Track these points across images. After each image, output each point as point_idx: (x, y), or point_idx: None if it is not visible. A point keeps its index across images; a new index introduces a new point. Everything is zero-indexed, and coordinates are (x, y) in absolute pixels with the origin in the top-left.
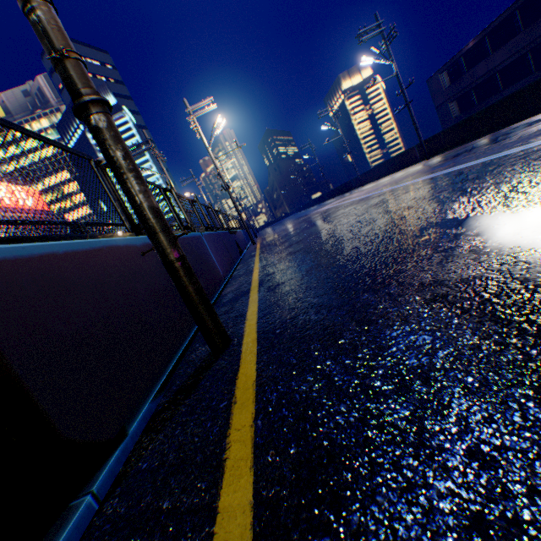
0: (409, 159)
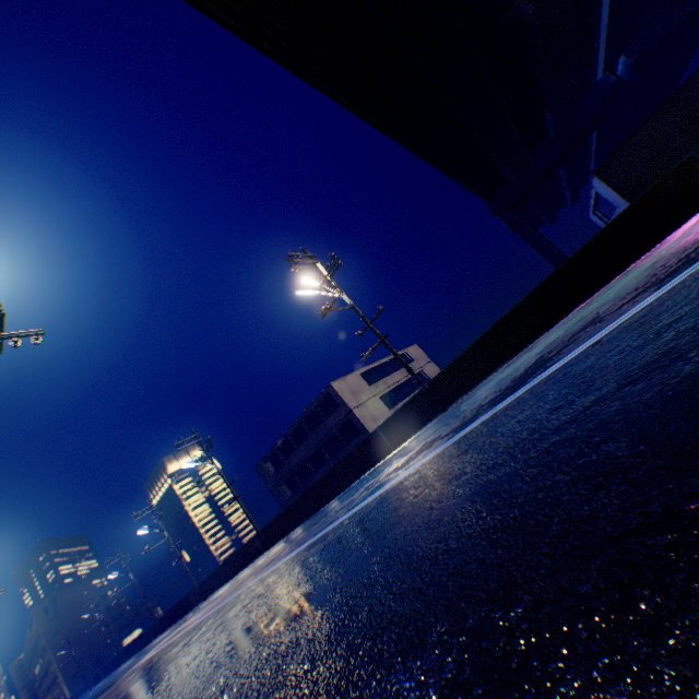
0: (253, 550)
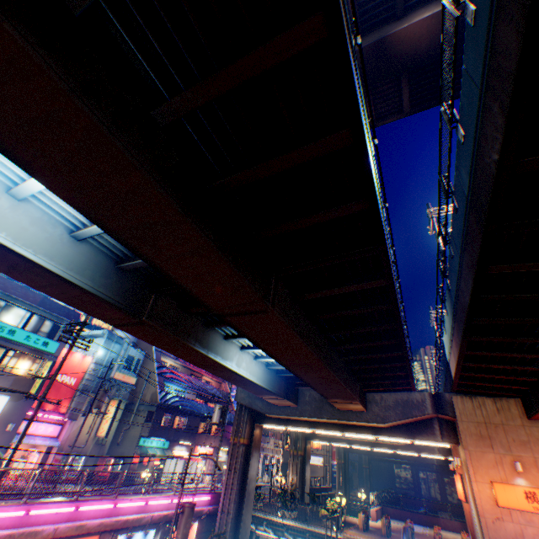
0: None
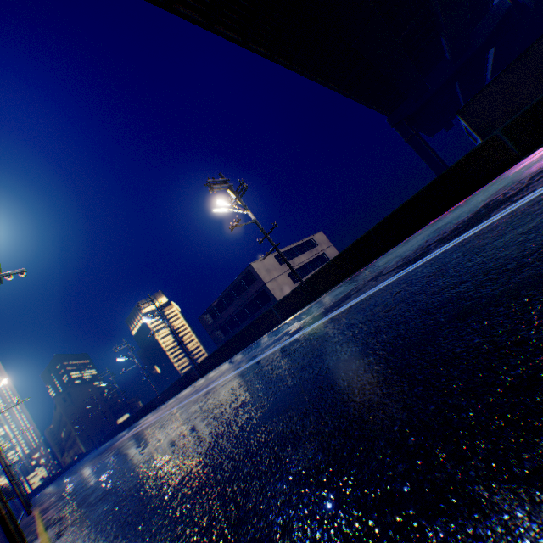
0: (193, 376)
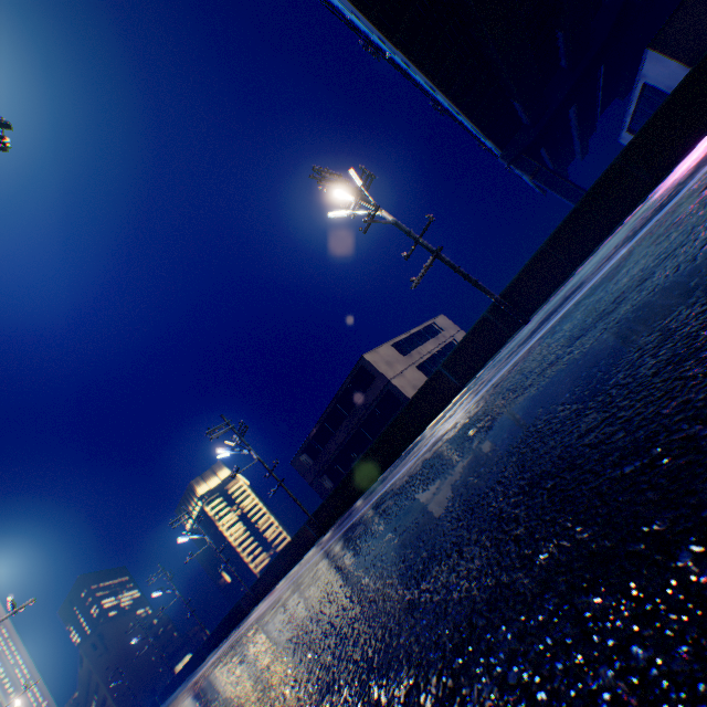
0: (305, 540)
